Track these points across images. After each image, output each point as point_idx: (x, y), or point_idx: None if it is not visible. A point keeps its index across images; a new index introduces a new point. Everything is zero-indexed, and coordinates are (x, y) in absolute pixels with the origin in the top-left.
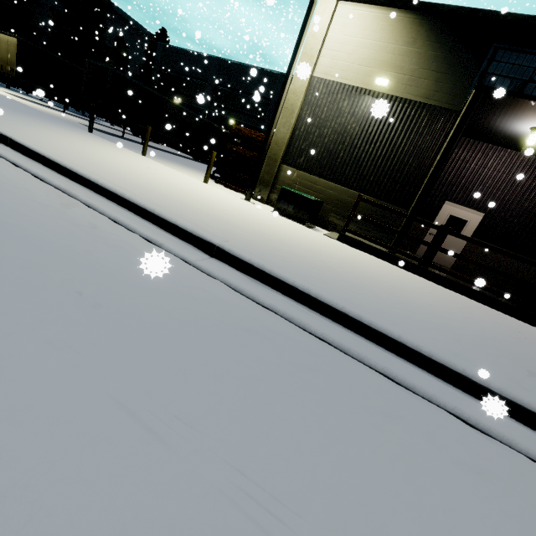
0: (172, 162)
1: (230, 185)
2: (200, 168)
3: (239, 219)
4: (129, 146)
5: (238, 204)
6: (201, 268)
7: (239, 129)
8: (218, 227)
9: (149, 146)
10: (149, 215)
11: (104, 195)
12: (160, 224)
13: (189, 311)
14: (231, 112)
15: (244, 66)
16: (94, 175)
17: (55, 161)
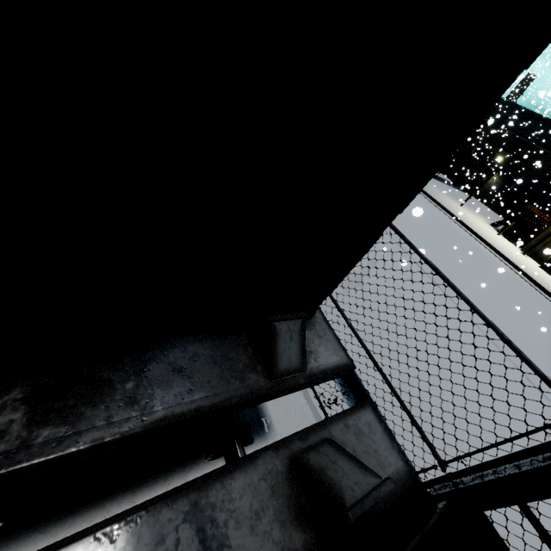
0: (466, 207)
1: (507, 237)
2: (472, 206)
3: (541, 277)
4: (442, 190)
5: (530, 264)
6: (545, 296)
7: (502, 166)
8: (542, 282)
9: (436, 179)
10: (525, 274)
11: (508, 262)
12: (528, 278)
13: (550, 305)
14: (502, 151)
15: (536, 115)
16: (504, 254)
17: (491, 244)
